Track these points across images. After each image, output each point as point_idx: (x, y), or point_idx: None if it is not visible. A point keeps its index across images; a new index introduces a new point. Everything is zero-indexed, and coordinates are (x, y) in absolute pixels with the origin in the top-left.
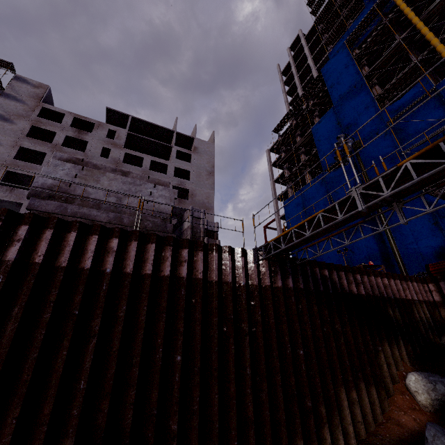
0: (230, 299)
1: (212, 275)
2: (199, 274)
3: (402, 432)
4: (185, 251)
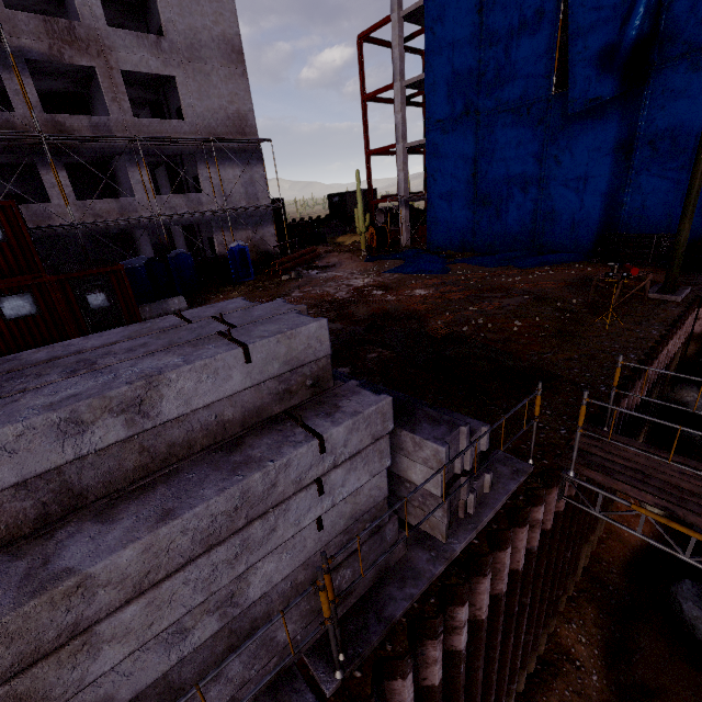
0: (518, 592)
1: (498, 587)
2: (484, 614)
3: (625, 552)
4: (464, 610)
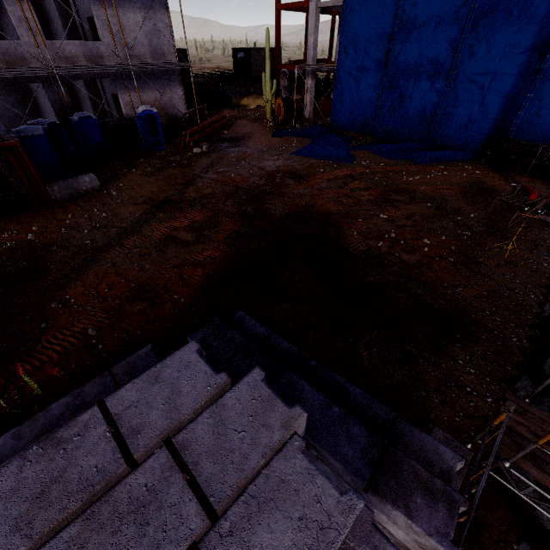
0: None
1: None
2: None
3: None
4: None
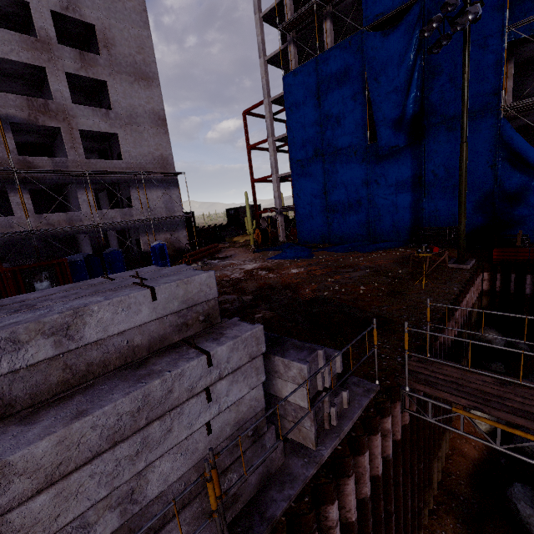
0: (381, 497)
1: (363, 491)
2: (353, 516)
3: (468, 464)
4: (334, 508)
